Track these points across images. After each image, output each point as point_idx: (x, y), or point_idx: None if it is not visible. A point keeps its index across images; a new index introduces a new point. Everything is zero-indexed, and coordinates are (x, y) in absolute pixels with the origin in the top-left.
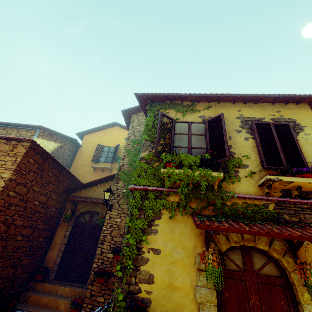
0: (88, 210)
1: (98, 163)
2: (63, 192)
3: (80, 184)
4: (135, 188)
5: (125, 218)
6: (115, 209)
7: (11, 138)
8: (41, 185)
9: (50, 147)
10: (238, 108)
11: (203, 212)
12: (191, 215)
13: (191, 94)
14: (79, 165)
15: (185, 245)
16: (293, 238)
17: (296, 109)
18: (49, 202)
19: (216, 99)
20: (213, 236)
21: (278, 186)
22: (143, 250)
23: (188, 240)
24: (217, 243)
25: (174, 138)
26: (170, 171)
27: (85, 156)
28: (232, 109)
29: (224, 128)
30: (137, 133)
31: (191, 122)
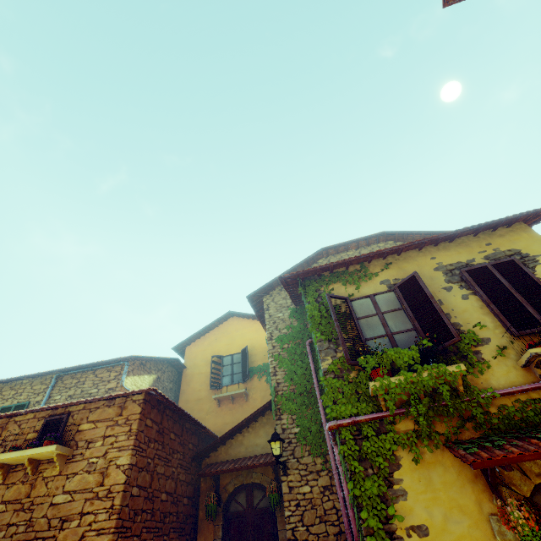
0: (241, 484)
1: (221, 388)
2: (191, 463)
3: (208, 438)
4: (339, 426)
5: (316, 481)
6: (293, 470)
7: (121, 395)
8: (164, 460)
9: (145, 386)
10: (430, 255)
11: (461, 436)
12: (446, 447)
13: (358, 257)
14: (190, 401)
15: (461, 504)
16: None
17: (511, 234)
18: (178, 489)
19: (394, 252)
20: (498, 475)
21: None
22: (399, 535)
23: (461, 493)
24: (511, 486)
25: (360, 325)
26: (384, 383)
27: (196, 383)
28: (422, 259)
29: (430, 293)
30: (280, 324)
31: (373, 294)
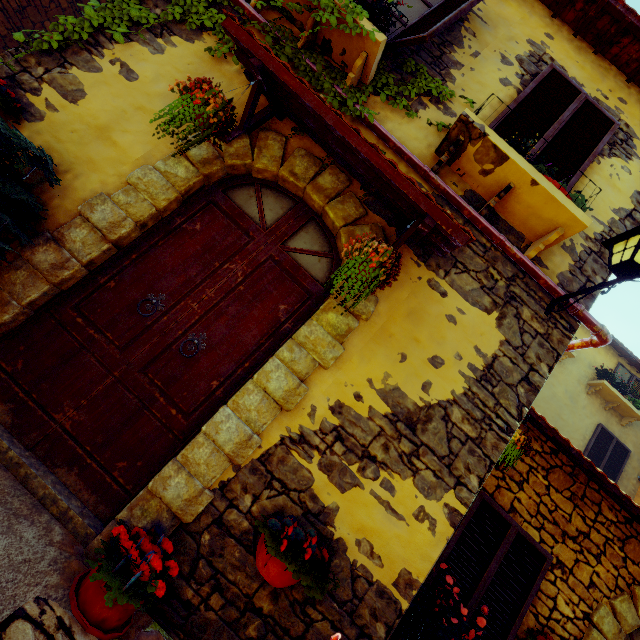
0: None
1: None
2: None
3: None
4: None
5: None
6: None
7: None
8: None
9: None
10: (552, 32)
11: None
12: None
13: None
14: None
15: None
16: (393, 177)
17: None
18: None
19: None
20: (260, 135)
21: (470, 172)
22: (104, 53)
23: None
24: (256, 149)
25: None
26: None
27: None
28: (538, 23)
29: None
30: None
31: None
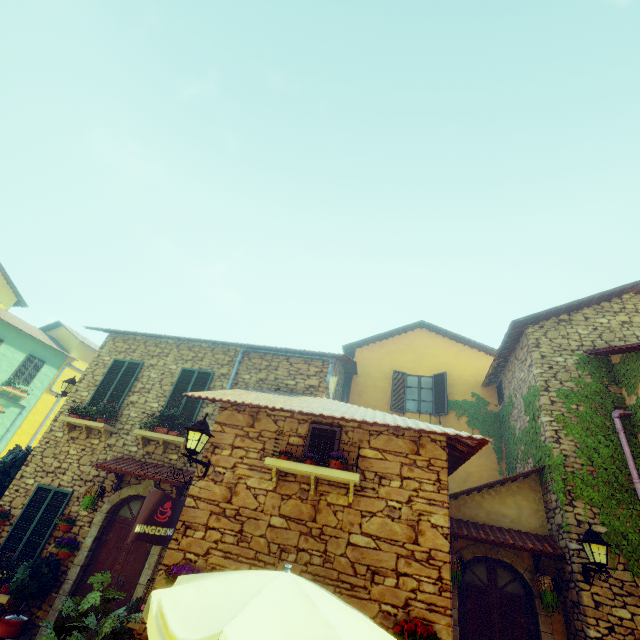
0: (481, 555)
1: (404, 413)
2: None
3: None
4: None
5: (639, 609)
6: (599, 581)
7: (437, 434)
8: None
9: (332, 389)
10: None
11: None
12: None
13: None
14: None
15: None
16: None
17: None
18: None
19: None
20: None
21: None
22: None
23: None
24: None
25: None
26: None
27: (370, 397)
28: None
29: None
30: (561, 373)
31: None
